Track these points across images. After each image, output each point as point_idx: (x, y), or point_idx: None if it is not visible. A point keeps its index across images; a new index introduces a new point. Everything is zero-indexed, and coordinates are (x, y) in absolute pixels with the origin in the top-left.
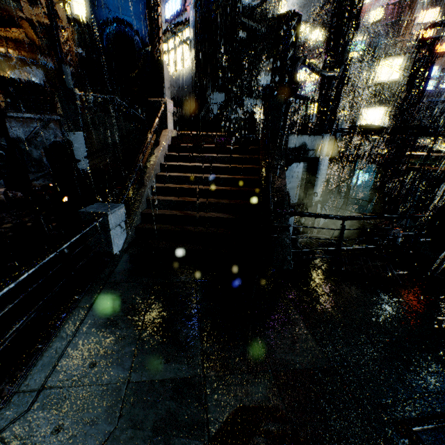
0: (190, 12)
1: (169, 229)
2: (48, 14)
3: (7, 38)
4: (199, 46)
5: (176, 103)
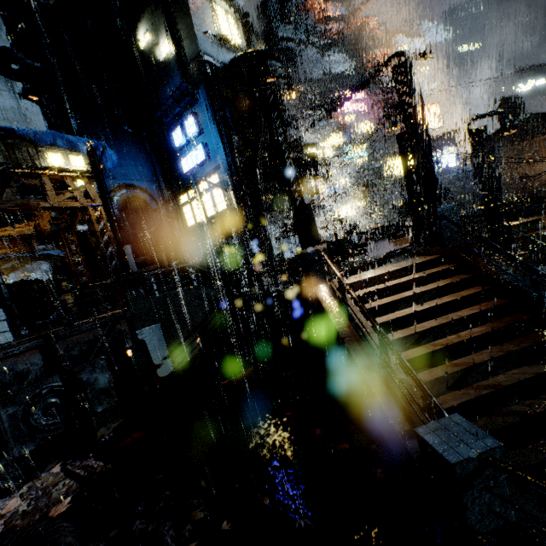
0: (220, 160)
1: (501, 423)
2: (101, 195)
3: (3, 238)
4: (240, 188)
5: (218, 252)
